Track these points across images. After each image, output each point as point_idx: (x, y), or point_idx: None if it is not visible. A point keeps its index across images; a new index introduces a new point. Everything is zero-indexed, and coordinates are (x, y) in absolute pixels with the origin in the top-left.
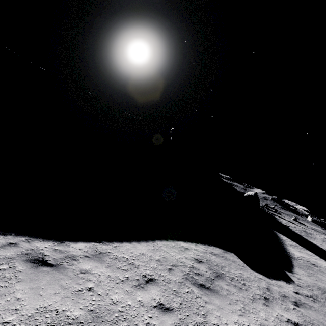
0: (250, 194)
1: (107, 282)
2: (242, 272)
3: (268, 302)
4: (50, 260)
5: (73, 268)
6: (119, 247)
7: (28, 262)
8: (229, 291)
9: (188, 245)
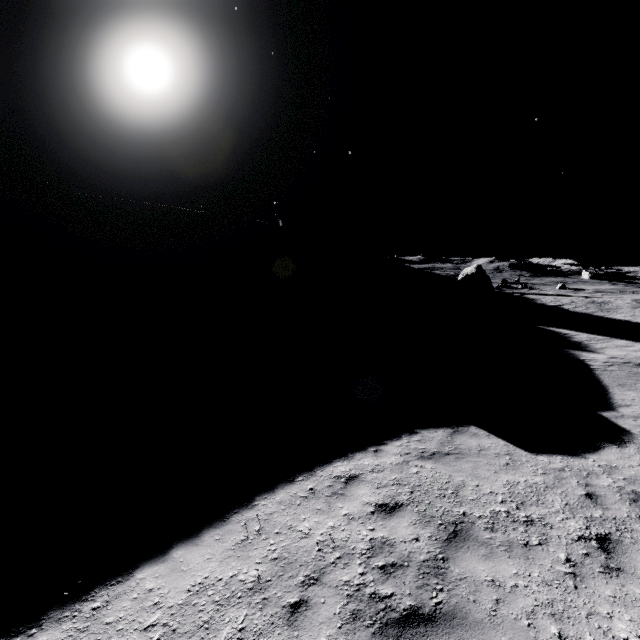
0: (470, 273)
1: None
2: (510, 476)
3: (614, 551)
4: None
5: None
6: (110, 605)
7: None
8: (500, 583)
9: (354, 466)
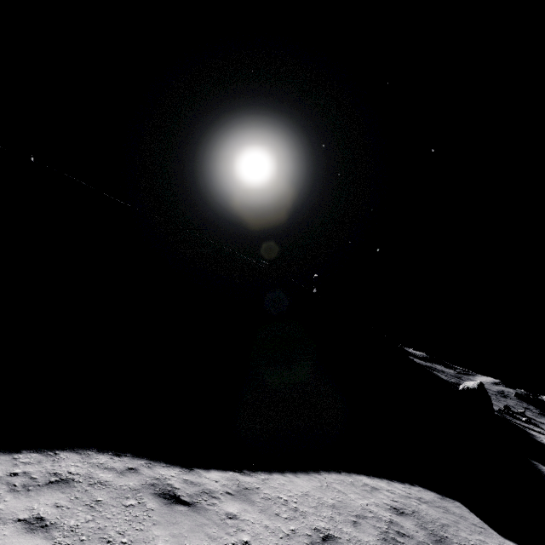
0: (471, 387)
1: (267, 535)
2: (482, 538)
3: None
4: (183, 495)
5: (215, 510)
6: (269, 480)
7: (158, 497)
8: None
9: (375, 483)
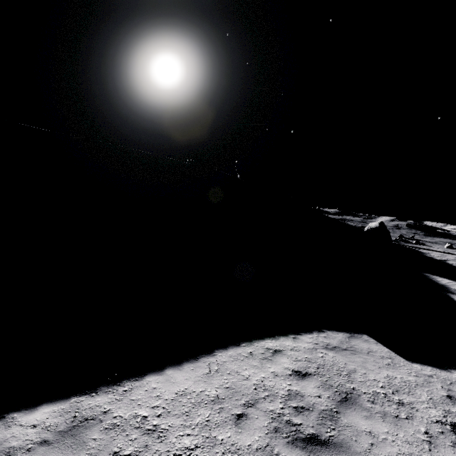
0: (374, 227)
1: None
2: (390, 372)
3: None
4: None
5: None
6: (133, 391)
7: None
8: (375, 435)
9: (279, 344)
